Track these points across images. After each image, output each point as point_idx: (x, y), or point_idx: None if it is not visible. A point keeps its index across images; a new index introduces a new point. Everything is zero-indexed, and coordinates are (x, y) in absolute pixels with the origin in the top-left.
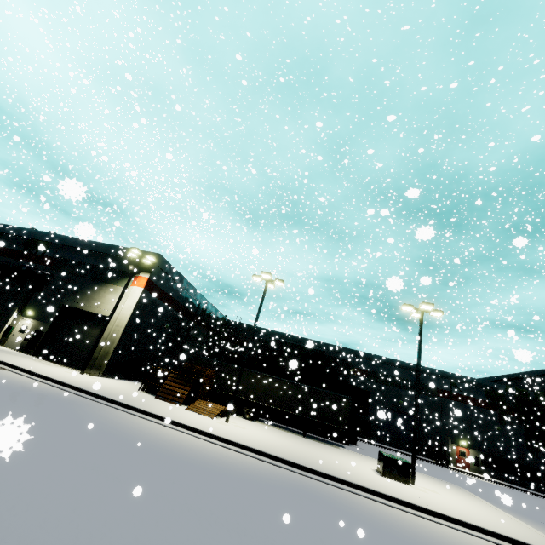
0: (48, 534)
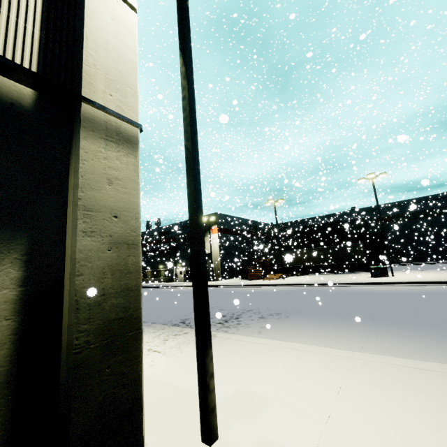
0: (226, 304)
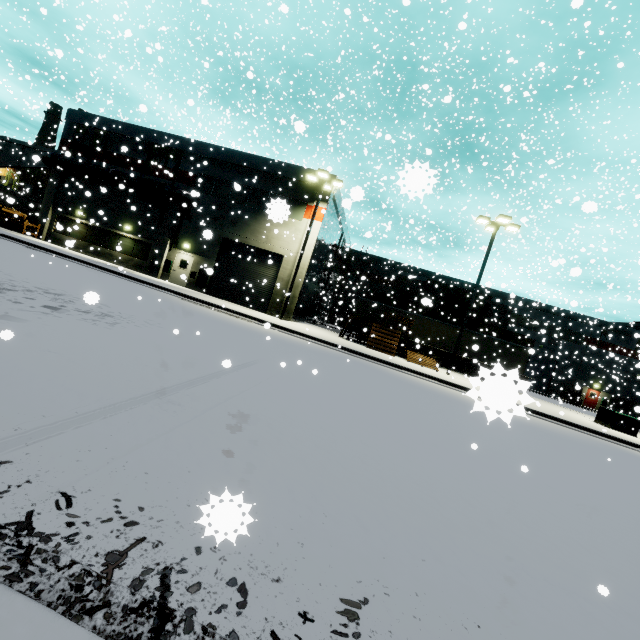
0: None
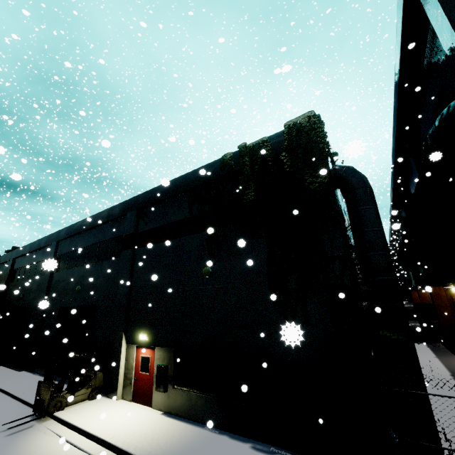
0: None
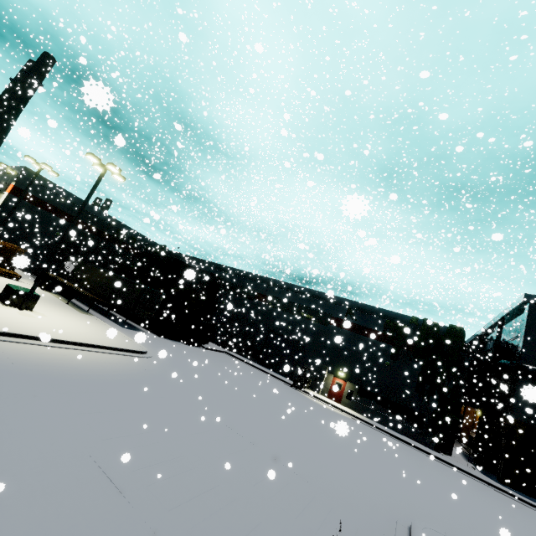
0: None
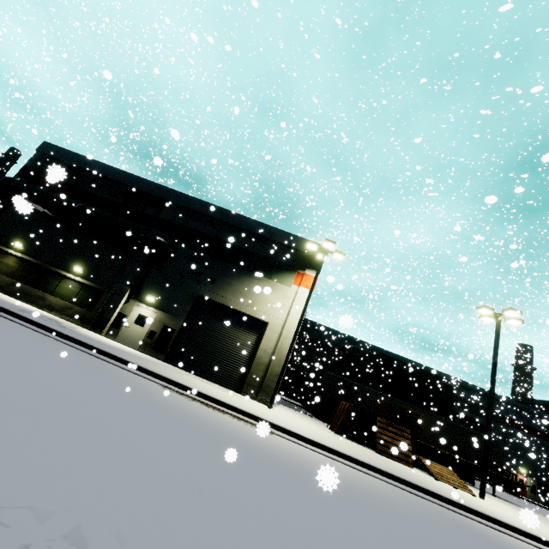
0: None
